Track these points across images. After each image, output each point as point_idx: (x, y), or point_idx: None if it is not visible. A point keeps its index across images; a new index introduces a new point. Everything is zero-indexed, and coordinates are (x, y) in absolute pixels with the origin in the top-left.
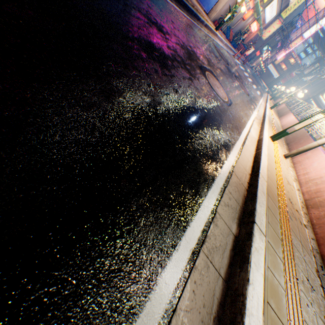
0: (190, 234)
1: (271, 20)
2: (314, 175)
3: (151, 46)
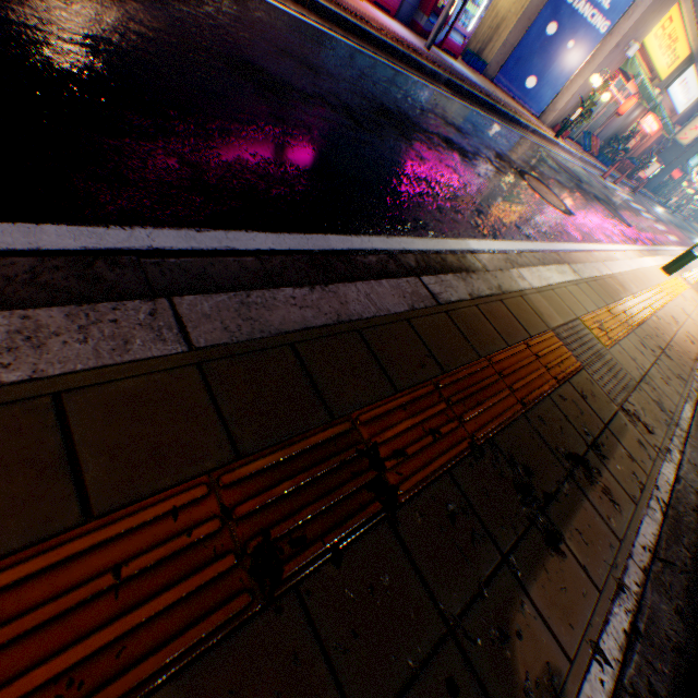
0: (489, 244)
1: (690, 105)
2: None
3: (449, 141)
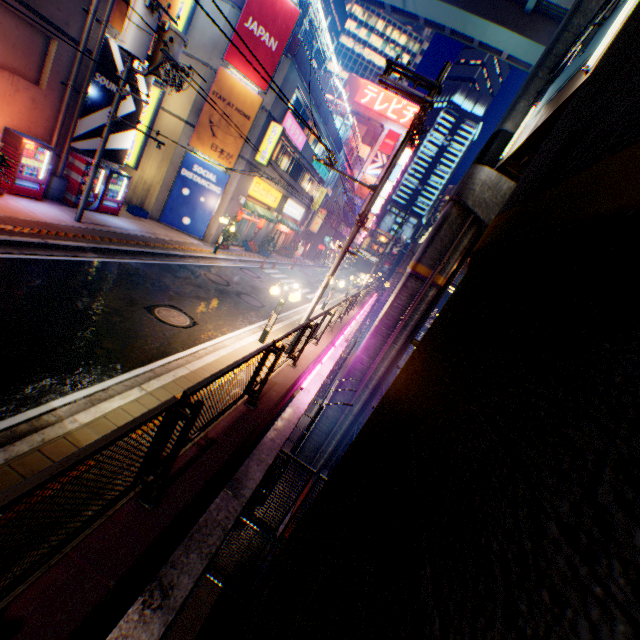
0: (79, 394)
1: (303, 215)
2: None
3: (73, 313)
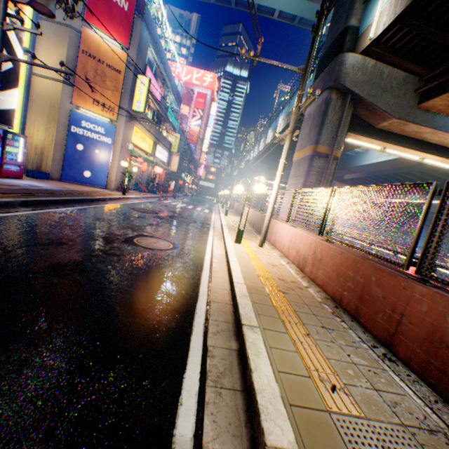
0: (189, 383)
1: (168, 158)
2: (287, 242)
3: (58, 266)
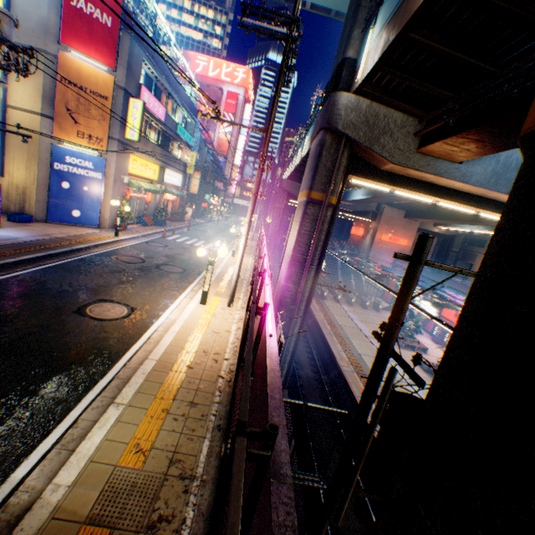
0: (44, 446)
1: (182, 181)
2: None
3: None
